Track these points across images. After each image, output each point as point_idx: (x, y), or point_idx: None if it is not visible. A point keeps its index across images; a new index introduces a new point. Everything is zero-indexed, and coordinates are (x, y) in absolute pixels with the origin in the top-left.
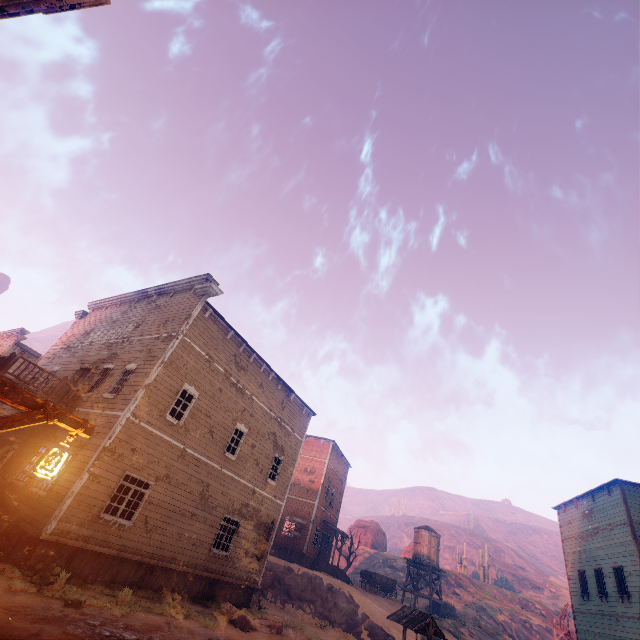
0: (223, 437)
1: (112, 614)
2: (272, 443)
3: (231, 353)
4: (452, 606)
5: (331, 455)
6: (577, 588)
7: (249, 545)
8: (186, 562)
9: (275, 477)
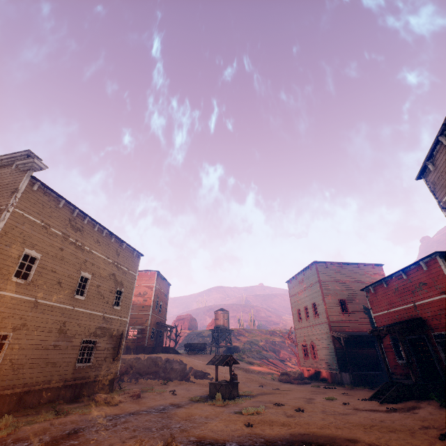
0: (71, 285)
1: None
2: (113, 281)
3: (66, 219)
4: (237, 346)
5: (157, 280)
6: (296, 318)
7: (106, 353)
8: (56, 380)
9: (119, 304)
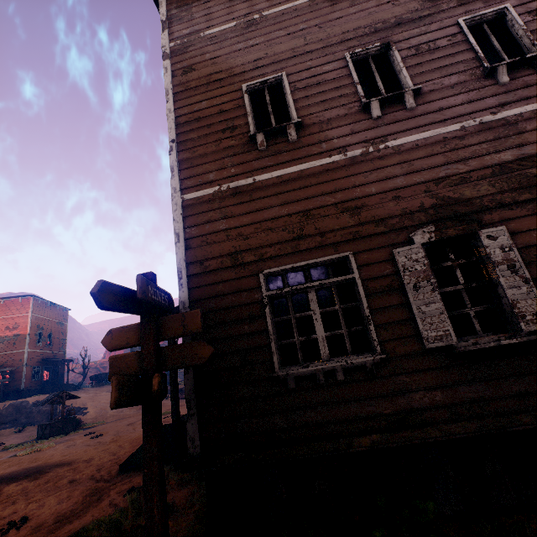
0: None
1: None
2: None
3: None
4: None
5: (35, 308)
6: None
7: None
8: None
9: None
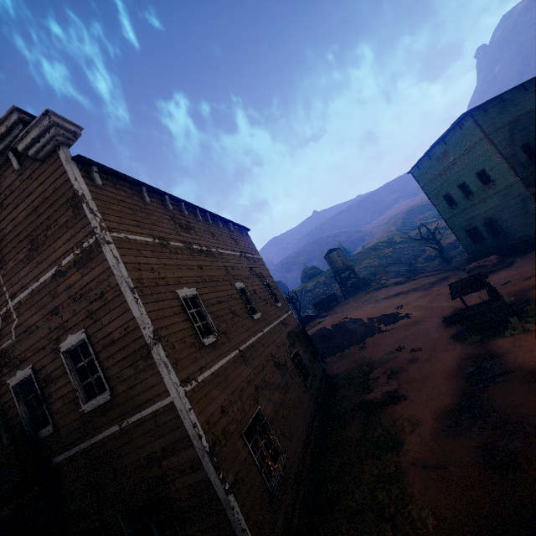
0: (241, 307)
1: (432, 532)
2: (256, 277)
3: (167, 219)
4: (363, 278)
5: None
6: (445, 206)
7: (307, 356)
8: (311, 414)
9: (276, 299)
